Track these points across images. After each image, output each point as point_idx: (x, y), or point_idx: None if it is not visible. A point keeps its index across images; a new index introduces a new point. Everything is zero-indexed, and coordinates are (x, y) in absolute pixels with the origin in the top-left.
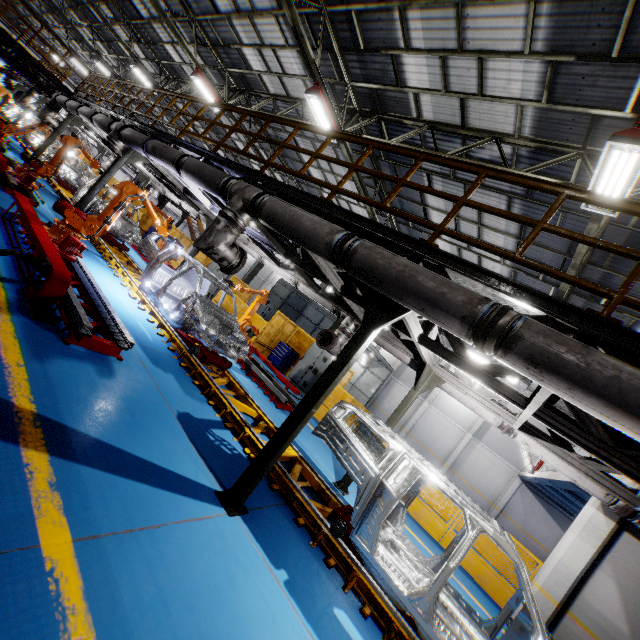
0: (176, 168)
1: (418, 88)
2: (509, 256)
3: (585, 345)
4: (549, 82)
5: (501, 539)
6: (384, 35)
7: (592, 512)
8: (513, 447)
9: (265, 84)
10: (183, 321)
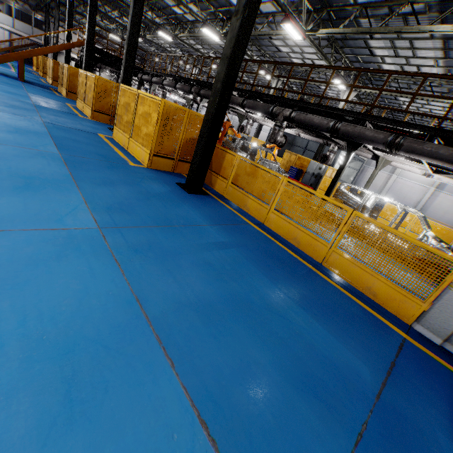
0: (242, 107)
1: None
2: (402, 111)
3: (423, 142)
4: None
5: (411, 210)
6: None
7: None
8: None
9: None
10: None
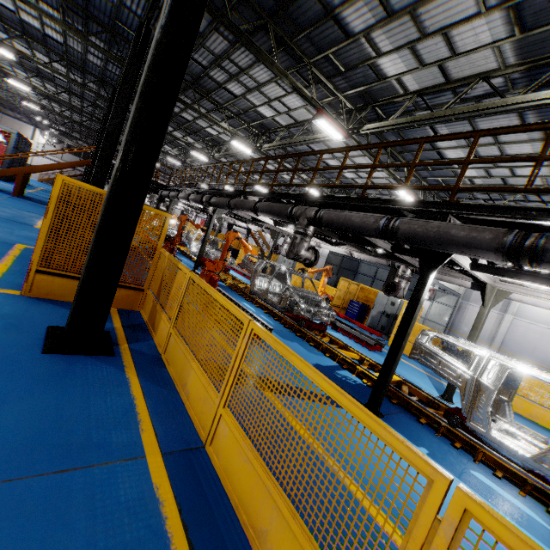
0: (254, 212)
1: (397, 74)
2: (520, 190)
3: None
4: (515, 21)
5: None
6: (357, 55)
7: None
8: None
9: (278, 122)
10: (287, 306)
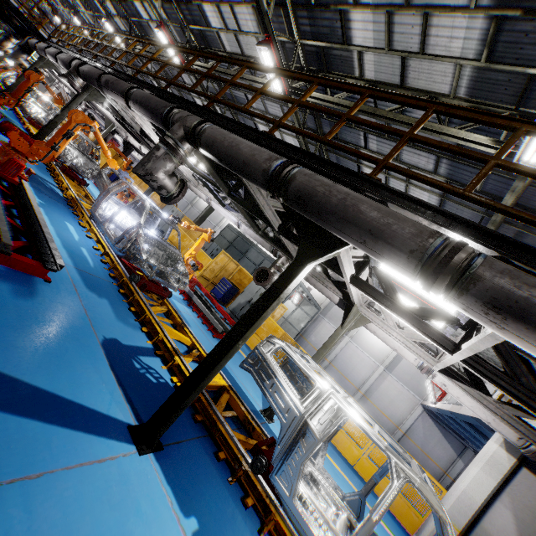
0: (125, 99)
1: (363, 46)
2: (458, 192)
3: None
4: (491, 39)
5: (427, 491)
6: None
7: (495, 448)
8: (418, 380)
9: (222, 42)
10: (126, 250)
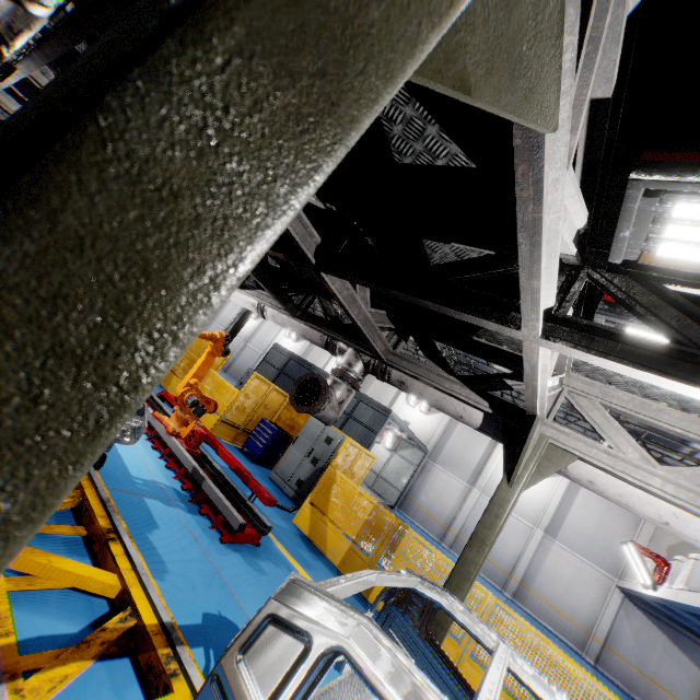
0: None
1: None
2: None
3: None
4: None
5: None
6: None
7: None
8: (601, 544)
9: None
10: None
